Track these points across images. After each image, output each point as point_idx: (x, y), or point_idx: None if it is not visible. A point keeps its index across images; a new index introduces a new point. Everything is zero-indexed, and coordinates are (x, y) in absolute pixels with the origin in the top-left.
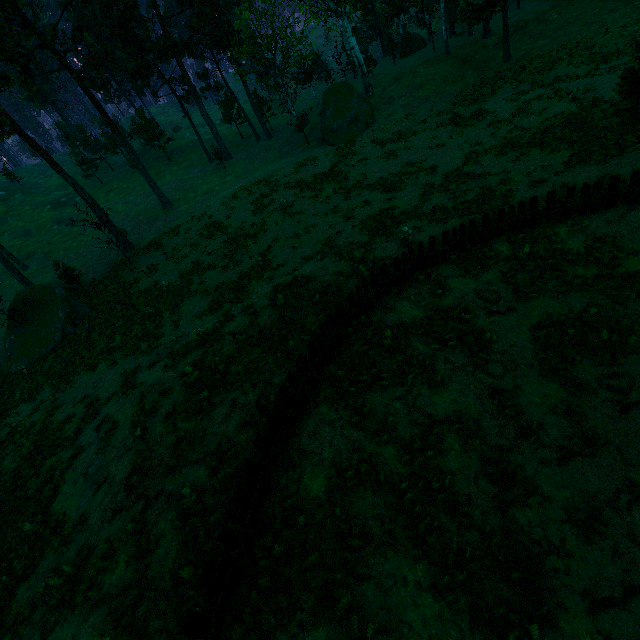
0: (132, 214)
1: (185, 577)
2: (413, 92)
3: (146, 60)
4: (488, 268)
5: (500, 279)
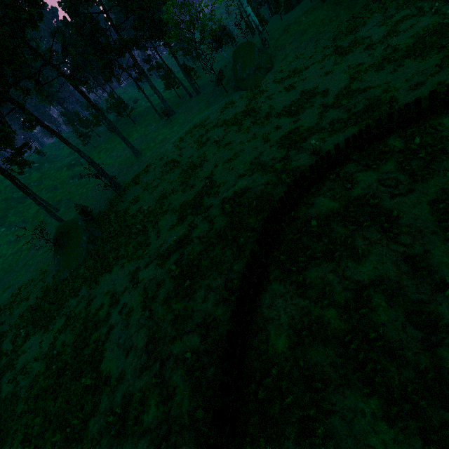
0: (116, 164)
1: (198, 417)
2: (299, 37)
3: (109, 58)
4: (385, 161)
5: (397, 168)
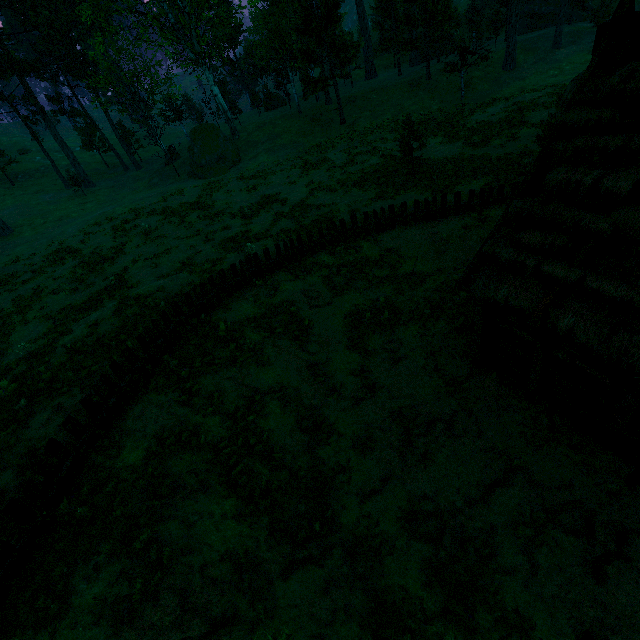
0: None
1: None
2: (273, 139)
3: None
4: (313, 273)
5: (322, 281)
